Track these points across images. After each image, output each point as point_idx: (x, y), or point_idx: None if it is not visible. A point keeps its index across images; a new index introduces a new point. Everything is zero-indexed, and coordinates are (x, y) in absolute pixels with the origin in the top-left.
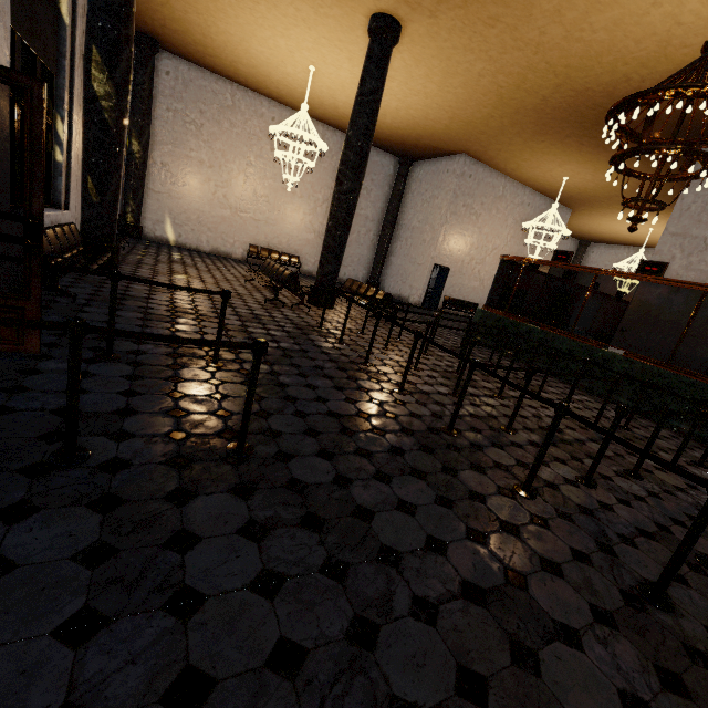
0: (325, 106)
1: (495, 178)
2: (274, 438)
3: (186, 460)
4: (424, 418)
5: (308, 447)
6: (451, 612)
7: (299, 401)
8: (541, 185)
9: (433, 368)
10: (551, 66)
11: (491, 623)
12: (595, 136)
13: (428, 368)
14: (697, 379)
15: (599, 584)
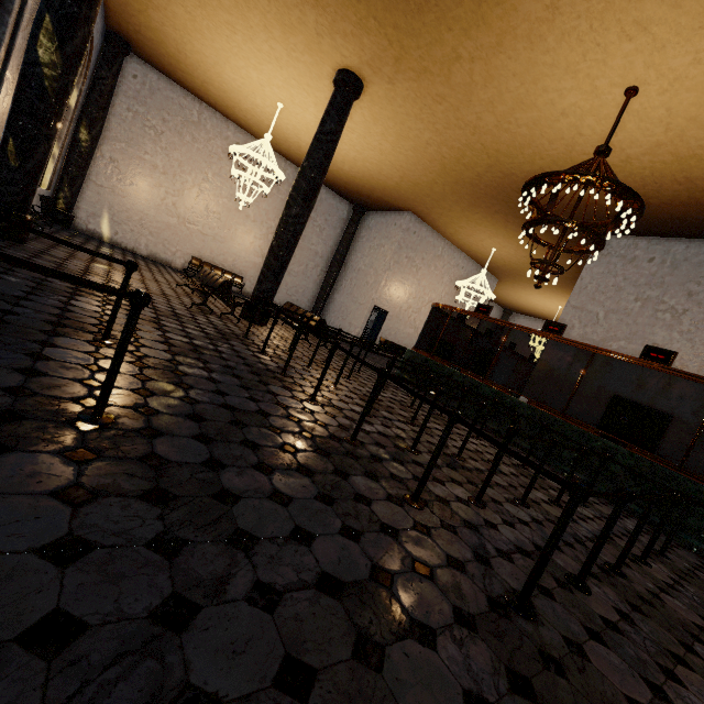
0: (290, 143)
1: (436, 239)
2: (147, 415)
3: (17, 416)
4: (329, 427)
5: (185, 429)
6: (297, 601)
7: (193, 389)
8: (474, 252)
9: (353, 391)
10: (485, 148)
11: (341, 615)
12: (518, 216)
13: (348, 390)
14: (585, 429)
15: (467, 589)
